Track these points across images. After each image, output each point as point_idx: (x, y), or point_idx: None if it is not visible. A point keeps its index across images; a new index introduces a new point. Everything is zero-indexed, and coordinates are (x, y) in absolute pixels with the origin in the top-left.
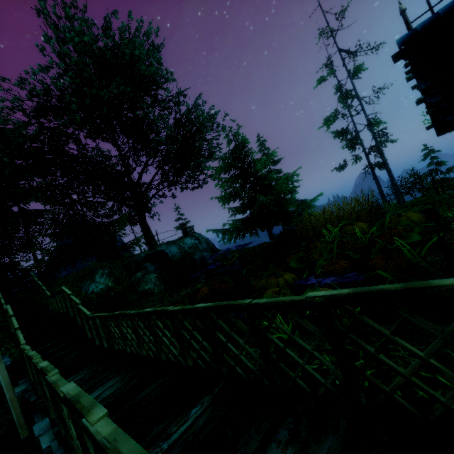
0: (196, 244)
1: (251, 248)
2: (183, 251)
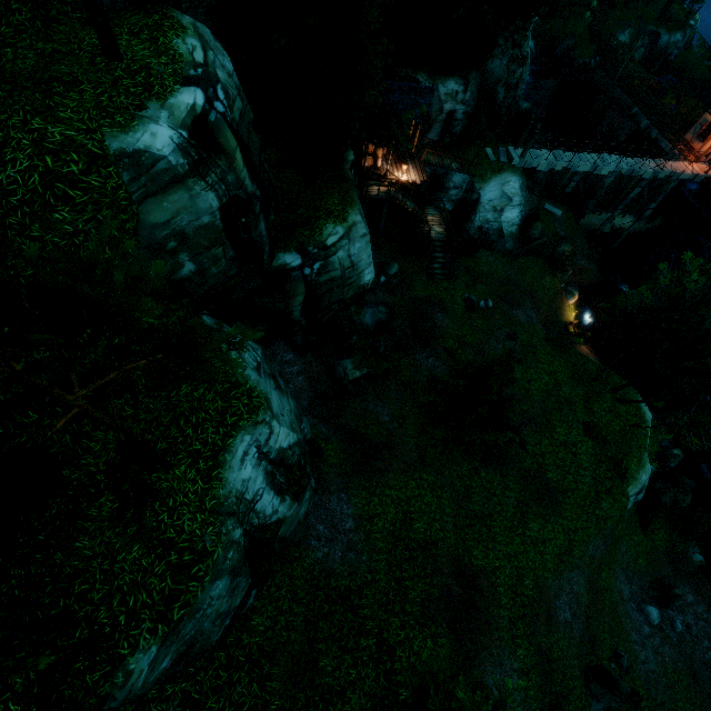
0: (679, 42)
1: (699, 72)
2: (667, 43)
